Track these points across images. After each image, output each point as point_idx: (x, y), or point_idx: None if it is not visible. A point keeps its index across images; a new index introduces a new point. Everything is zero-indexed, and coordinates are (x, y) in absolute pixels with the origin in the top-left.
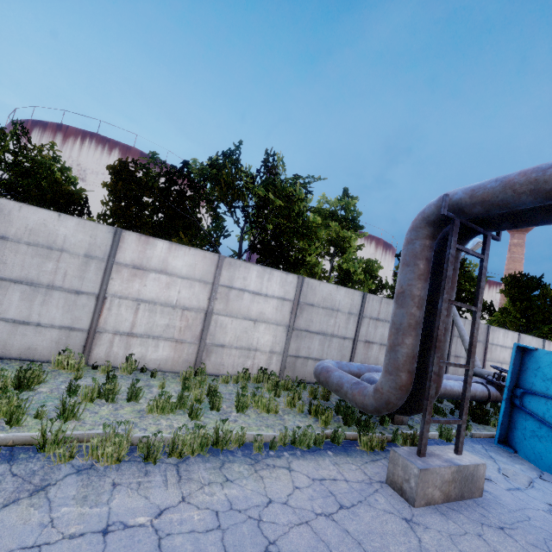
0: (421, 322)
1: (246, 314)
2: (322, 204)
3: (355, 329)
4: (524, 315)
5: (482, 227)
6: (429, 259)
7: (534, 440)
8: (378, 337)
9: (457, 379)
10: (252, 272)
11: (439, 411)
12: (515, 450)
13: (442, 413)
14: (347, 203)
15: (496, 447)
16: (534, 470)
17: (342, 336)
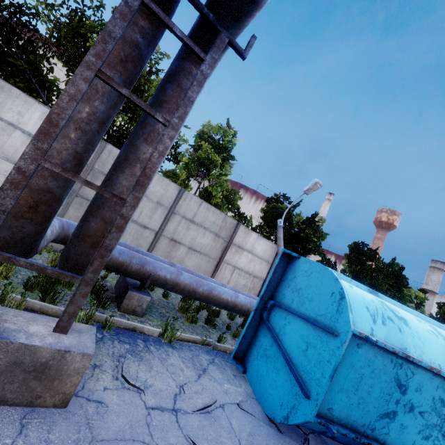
0: (82, 122)
1: (11, 155)
2: (206, 130)
3: (162, 222)
4: (356, 277)
5: (213, 12)
6: (127, 38)
7: (262, 360)
8: (188, 240)
9: (248, 296)
10: (34, 111)
11: (210, 321)
12: (245, 370)
13: (211, 323)
14: (224, 132)
15: (232, 363)
16: (245, 395)
17: (143, 225)
